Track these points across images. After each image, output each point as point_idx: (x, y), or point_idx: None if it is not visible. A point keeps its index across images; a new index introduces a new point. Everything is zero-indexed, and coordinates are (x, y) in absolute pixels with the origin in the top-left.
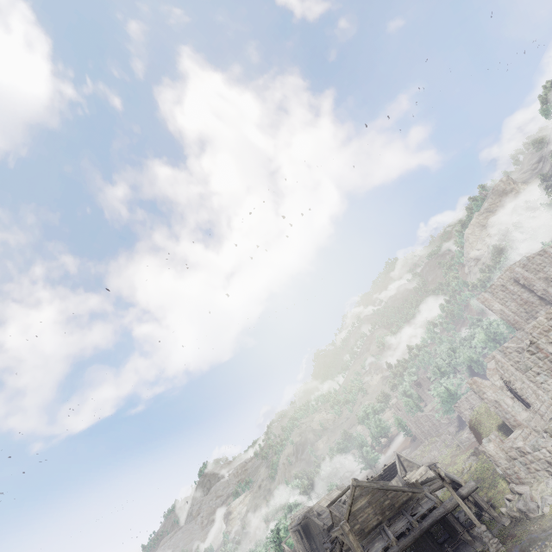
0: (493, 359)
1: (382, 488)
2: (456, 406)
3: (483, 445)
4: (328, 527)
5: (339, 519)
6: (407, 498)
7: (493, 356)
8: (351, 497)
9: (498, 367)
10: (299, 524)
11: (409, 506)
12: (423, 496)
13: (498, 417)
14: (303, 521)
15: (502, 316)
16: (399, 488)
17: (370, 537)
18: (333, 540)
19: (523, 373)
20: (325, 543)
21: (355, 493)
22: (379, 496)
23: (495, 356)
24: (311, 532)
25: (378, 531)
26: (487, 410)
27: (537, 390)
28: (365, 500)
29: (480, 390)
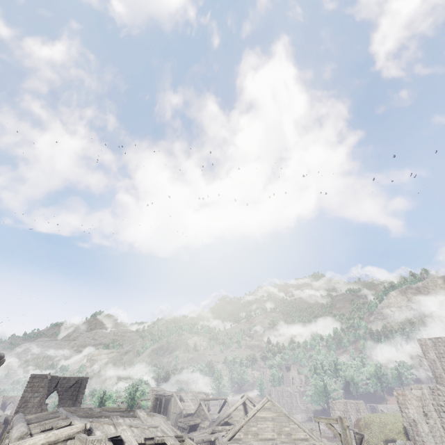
0: (421, 389)
1: (289, 416)
2: (333, 402)
3: (395, 444)
4: (186, 413)
5: (204, 414)
6: (304, 438)
7: (421, 387)
8: (261, 405)
9: (422, 398)
10: (165, 396)
11: (303, 444)
12: (318, 444)
13: (390, 434)
14: (167, 396)
15: (431, 365)
16: (302, 426)
17: (261, 443)
18: (190, 424)
19: (439, 416)
20: (180, 422)
21: (266, 405)
22: (283, 420)
23: (422, 388)
24: (168, 408)
25: (270, 444)
26: (382, 422)
27: (444, 437)
28: (270, 415)
29: (405, 403)
